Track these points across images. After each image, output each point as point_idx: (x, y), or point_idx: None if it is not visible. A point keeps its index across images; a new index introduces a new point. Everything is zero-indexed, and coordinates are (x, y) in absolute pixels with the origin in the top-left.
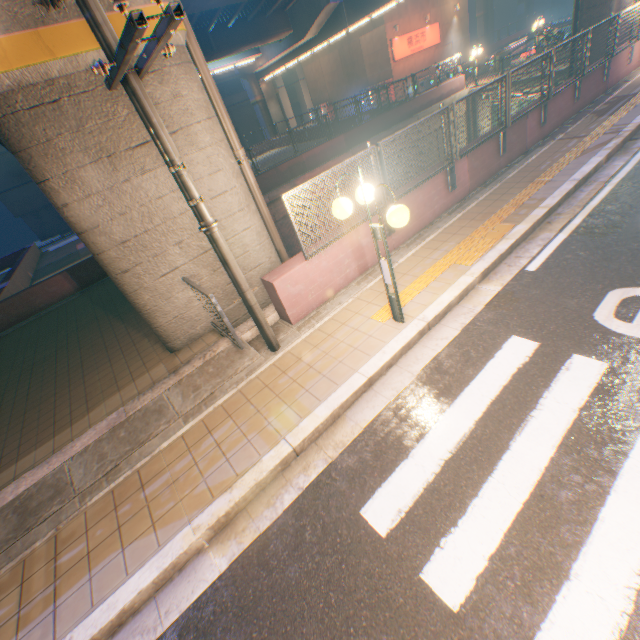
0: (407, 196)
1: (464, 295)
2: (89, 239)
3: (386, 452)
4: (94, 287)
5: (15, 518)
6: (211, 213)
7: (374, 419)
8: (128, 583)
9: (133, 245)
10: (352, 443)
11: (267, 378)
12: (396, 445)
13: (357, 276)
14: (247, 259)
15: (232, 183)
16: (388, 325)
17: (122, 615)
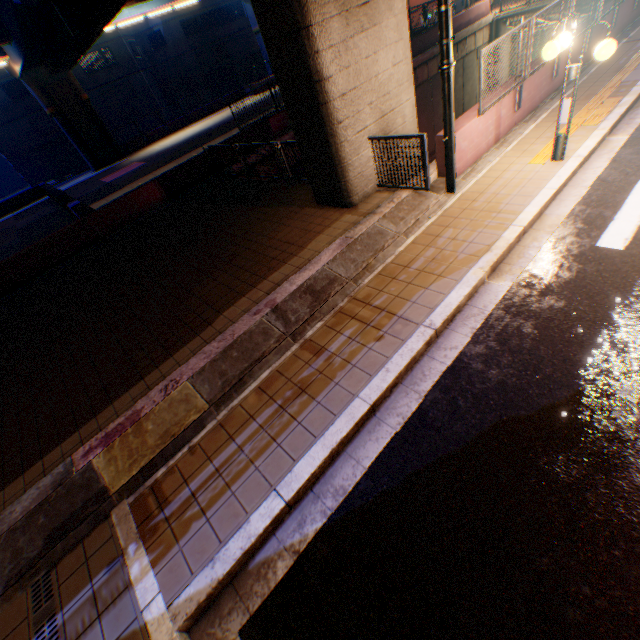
0: (530, 77)
1: (599, 144)
2: (323, 88)
3: (594, 222)
4: (182, 197)
5: (308, 297)
6: (391, 80)
7: (570, 212)
8: (449, 297)
9: (347, 99)
10: (562, 224)
11: (460, 206)
12: (599, 218)
13: (492, 145)
14: (403, 130)
15: (406, 54)
16: (548, 165)
17: (455, 310)
